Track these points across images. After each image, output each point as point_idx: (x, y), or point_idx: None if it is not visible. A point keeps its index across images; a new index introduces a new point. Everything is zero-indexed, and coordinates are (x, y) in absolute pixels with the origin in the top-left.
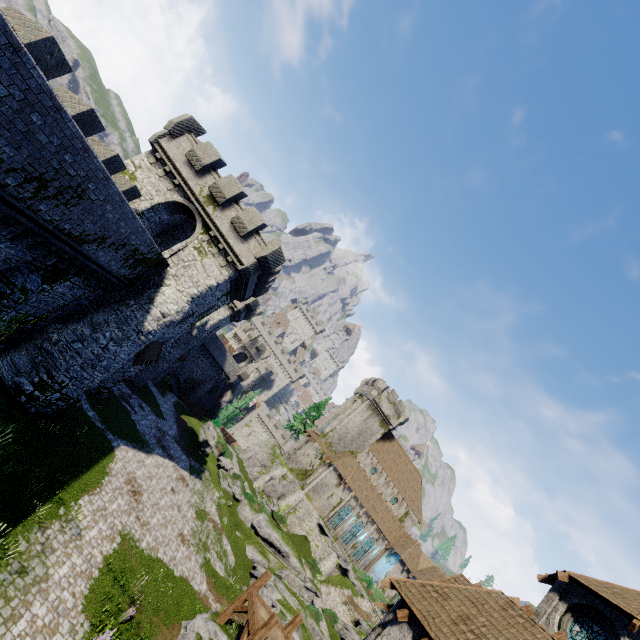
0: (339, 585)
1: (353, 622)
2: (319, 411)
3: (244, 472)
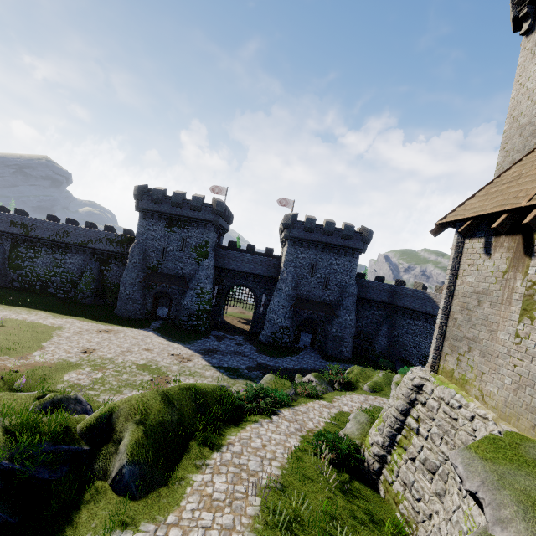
0: None
1: None
2: None
3: None
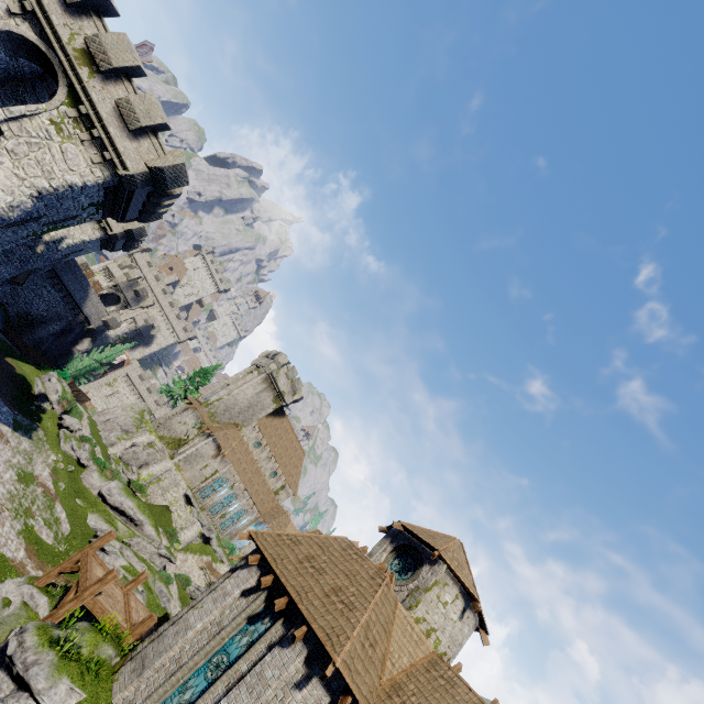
0: (199, 552)
1: (208, 585)
2: (207, 378)
3: (97, 436)
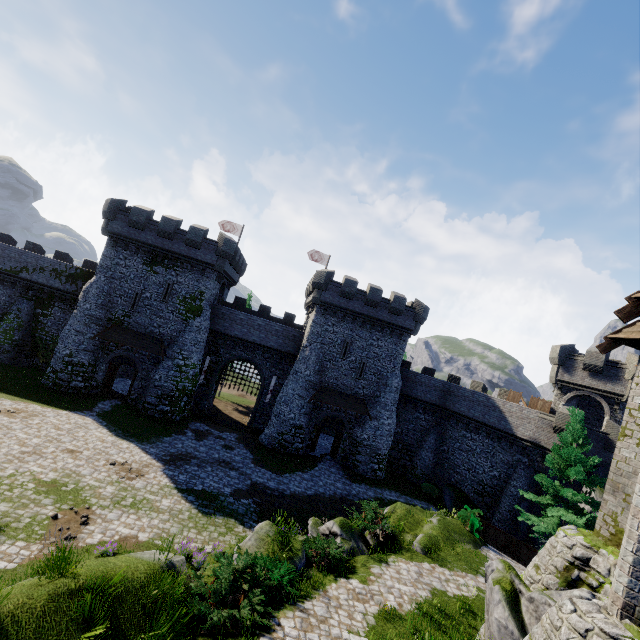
0: None
1: None
2: None
3: None
